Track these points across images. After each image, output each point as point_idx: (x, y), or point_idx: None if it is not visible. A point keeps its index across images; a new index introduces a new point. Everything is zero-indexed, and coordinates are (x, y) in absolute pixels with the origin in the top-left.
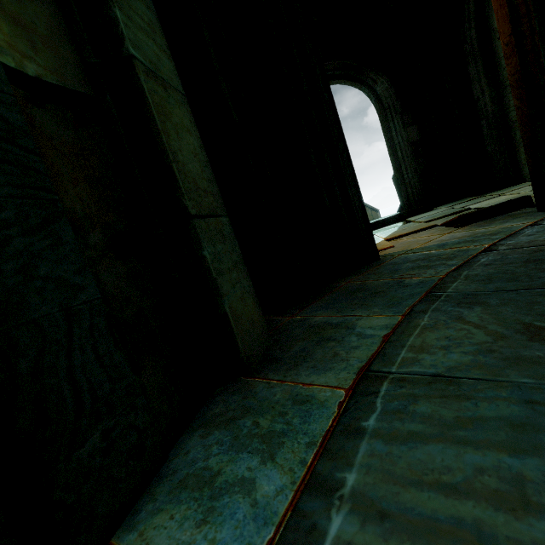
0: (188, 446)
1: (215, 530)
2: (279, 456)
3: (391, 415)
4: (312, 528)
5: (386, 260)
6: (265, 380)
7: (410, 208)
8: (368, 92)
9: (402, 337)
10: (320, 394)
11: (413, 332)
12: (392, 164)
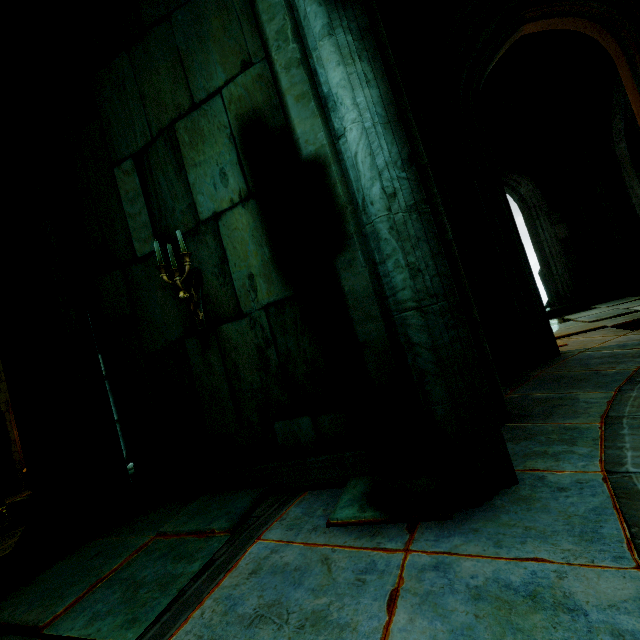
0: (509, 447)
1: (567, 461)
2: (578, 444)
3: (636, 429)
4: (618, 455)
5: (567, 356)
6: (530, 424)
7: (561, 304)
8: (510, 192)
9: (622, 402)
10: (582, 426)
11: (629, 399)
12: (539, 260)
